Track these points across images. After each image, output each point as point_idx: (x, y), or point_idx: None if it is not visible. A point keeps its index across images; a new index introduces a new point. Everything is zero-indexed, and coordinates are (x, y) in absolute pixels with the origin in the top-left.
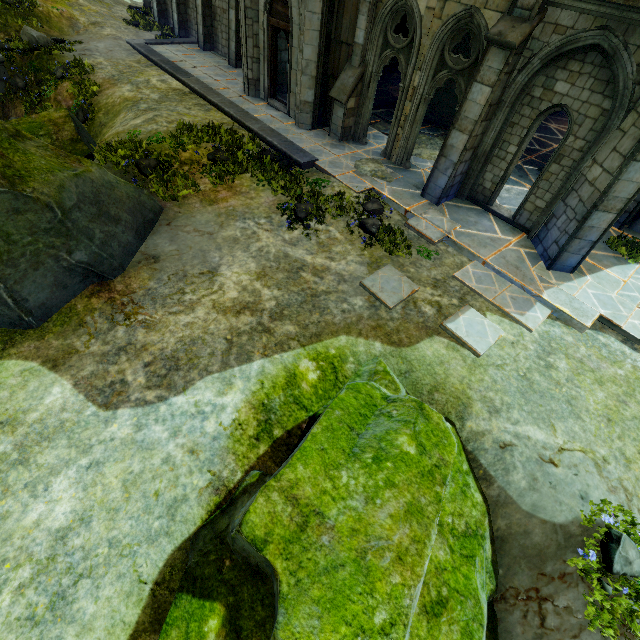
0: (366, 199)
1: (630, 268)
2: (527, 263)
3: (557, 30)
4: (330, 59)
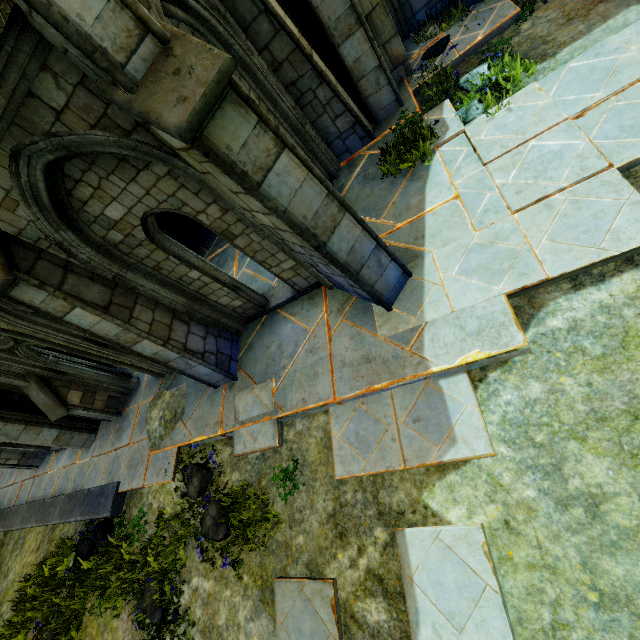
0: (185, 476)
1: (437, 170)
2: (367, 333)
3: (9, 207)
4: (18, 392)
